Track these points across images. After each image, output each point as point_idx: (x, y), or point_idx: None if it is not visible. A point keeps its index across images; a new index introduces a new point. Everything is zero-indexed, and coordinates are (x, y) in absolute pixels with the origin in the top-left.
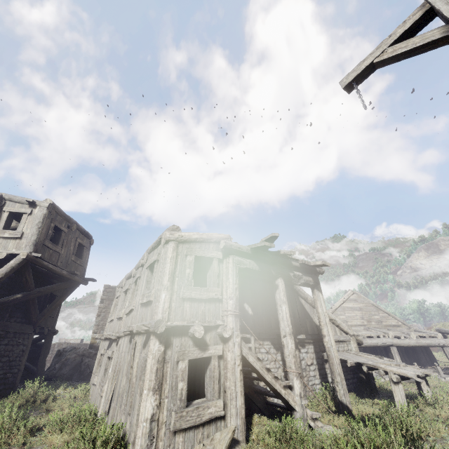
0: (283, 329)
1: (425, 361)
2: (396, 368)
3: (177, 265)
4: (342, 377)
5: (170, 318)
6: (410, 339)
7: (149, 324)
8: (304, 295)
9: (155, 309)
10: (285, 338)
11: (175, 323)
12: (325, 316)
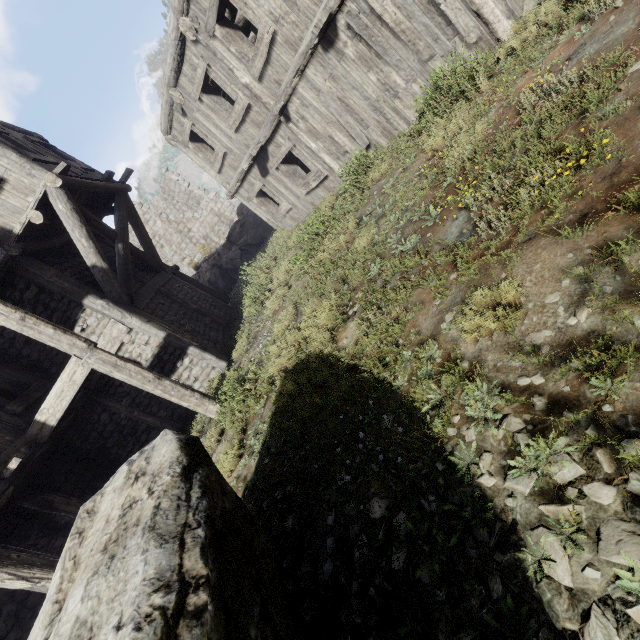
0: None
1: None
2: None
3: None
4: None
5: None
6: None
7: None
8: None
9: None
10: None
11: None
12: None
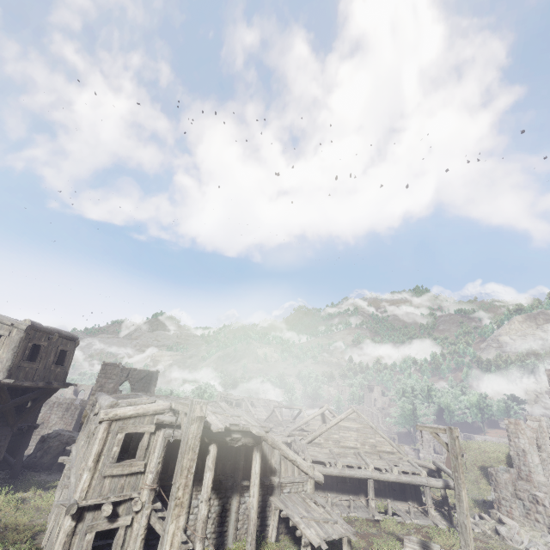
0: (202, 495)
1: (409, 494)
2: (310, 532)
3: (107, 443)
4: (252, 538)
5: (88, 495)
6: (391, 474)
7: (66, 504)
8: (265, 436)
9: (76, 487)
10: (201, 504)
11: (91, 500)
12: (256, 477)
